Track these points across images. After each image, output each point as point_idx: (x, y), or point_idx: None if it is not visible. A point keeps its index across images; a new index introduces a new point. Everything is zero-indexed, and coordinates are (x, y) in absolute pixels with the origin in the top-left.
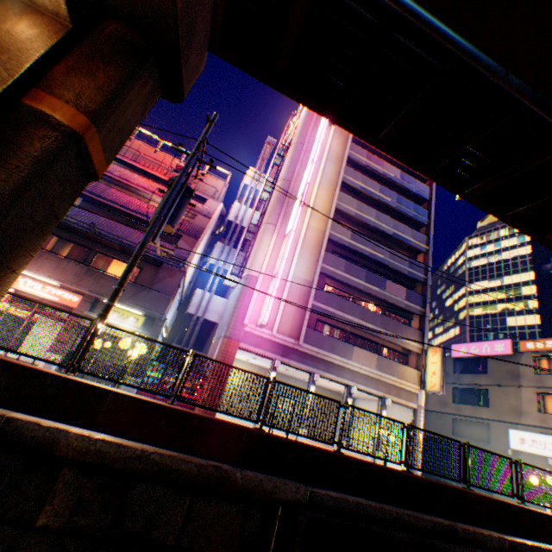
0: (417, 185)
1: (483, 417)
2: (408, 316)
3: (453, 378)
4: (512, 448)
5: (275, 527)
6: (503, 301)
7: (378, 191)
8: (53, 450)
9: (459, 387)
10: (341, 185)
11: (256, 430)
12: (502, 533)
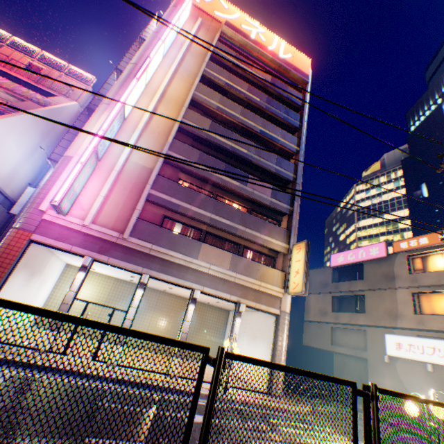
0: (290, 92)
1: (360, 323)
2: (277, 218)
3: (332, 287)
4: (389, 355)
5: None
6: (357, 128)
7: (246, 90)
8: None
9: (337, 296)
10: (207, 83)
11: None
12: None
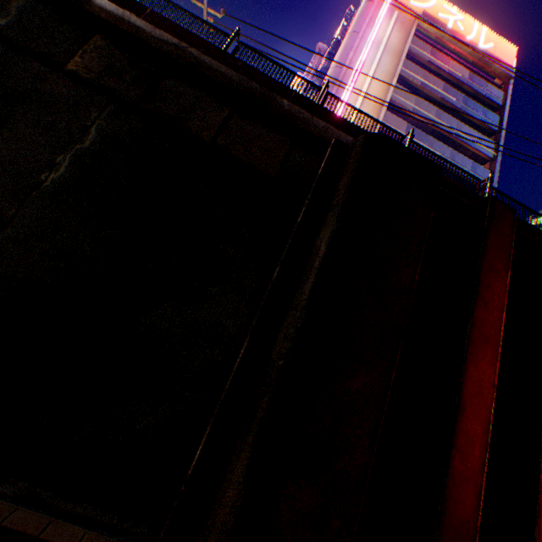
0: (489, 89)
1: None
2: None
3: None
4: None
5: (326, 155)
6: None
7: (440, 89)
8: (85, 7)
9: None
10: (397, 83)
11: (306, 97)
12: None
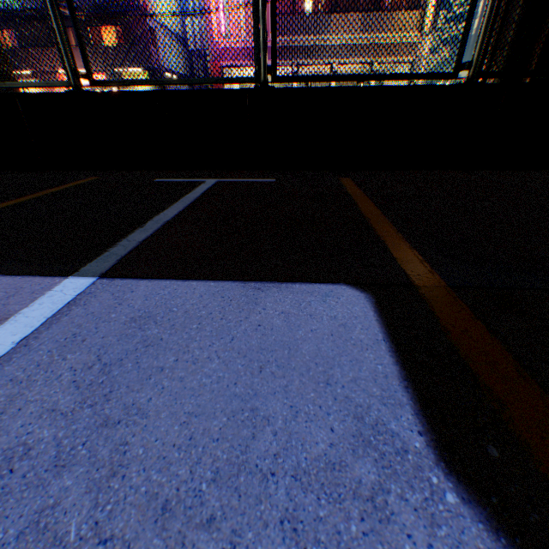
0: None
1: None
2: None
3: None
4: None
5: None
6: None
7: None
8: None
9: None
10: None
11: None
12: None
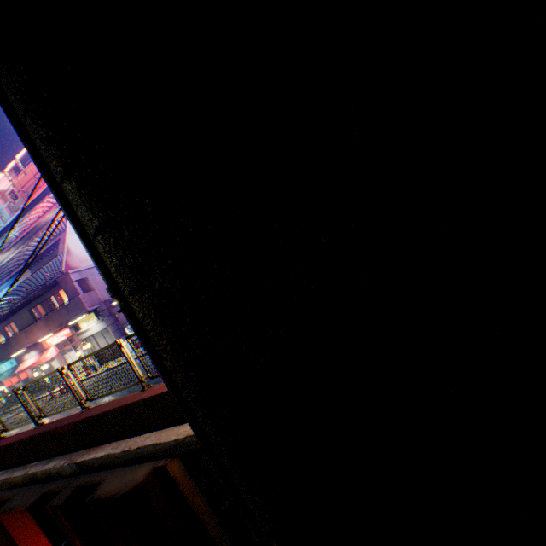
0: None
1: None
2: None
3: None
4: None
5: None
6: None
7: None
8: None
9: None
10: None
11: None
12: (95, 449)
